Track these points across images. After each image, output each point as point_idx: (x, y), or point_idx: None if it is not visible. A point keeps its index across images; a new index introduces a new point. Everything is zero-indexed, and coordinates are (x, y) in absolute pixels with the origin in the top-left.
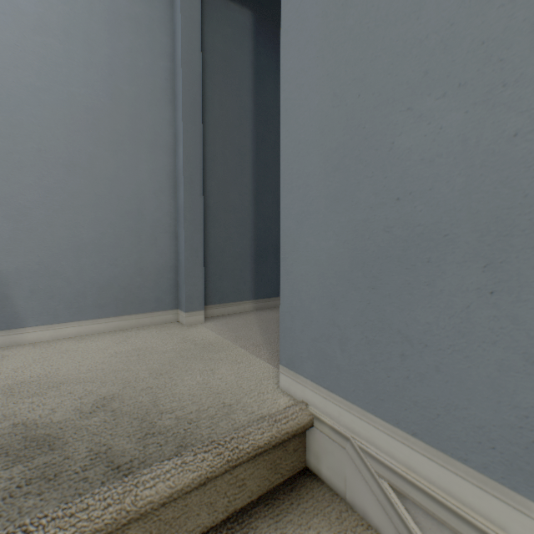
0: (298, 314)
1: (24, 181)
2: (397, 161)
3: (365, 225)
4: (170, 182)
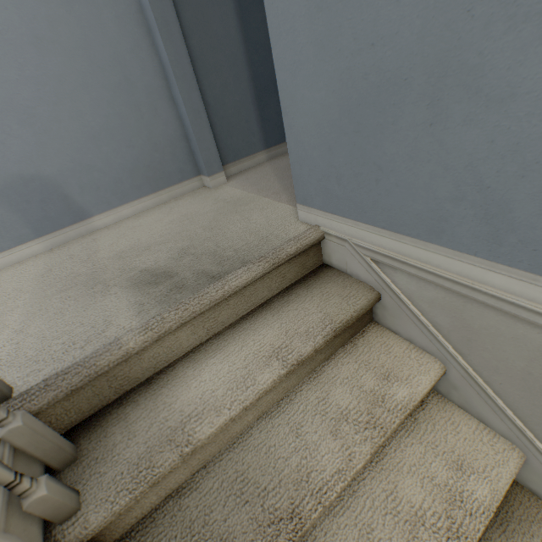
0: (304, 162)
1: (10, 78)
2: (371, 0)
3: (348, 74)
4: (142, 29)
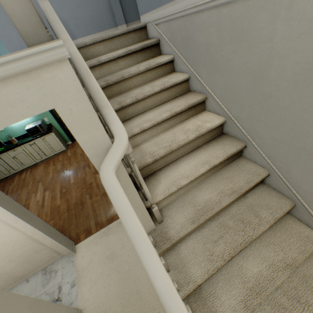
0: None
1: None
2: None
3: None
4: None
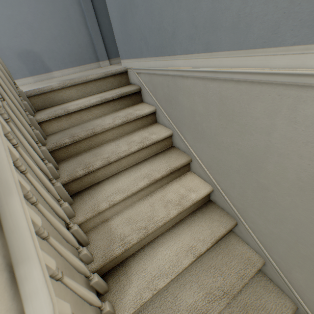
0: (119, 41)
1: (25, 11)
2: None
3: (119, 5)
4: None
